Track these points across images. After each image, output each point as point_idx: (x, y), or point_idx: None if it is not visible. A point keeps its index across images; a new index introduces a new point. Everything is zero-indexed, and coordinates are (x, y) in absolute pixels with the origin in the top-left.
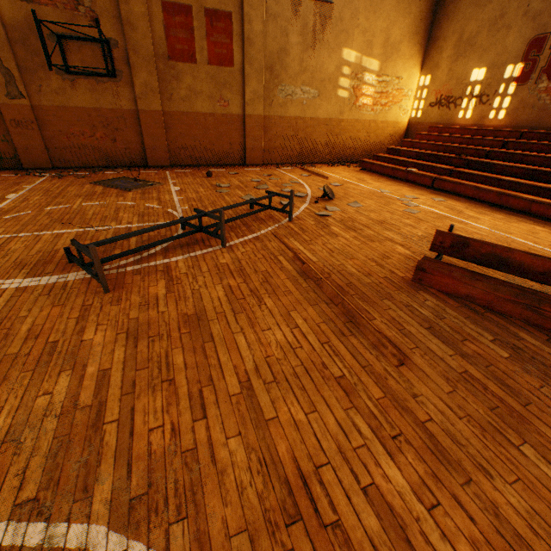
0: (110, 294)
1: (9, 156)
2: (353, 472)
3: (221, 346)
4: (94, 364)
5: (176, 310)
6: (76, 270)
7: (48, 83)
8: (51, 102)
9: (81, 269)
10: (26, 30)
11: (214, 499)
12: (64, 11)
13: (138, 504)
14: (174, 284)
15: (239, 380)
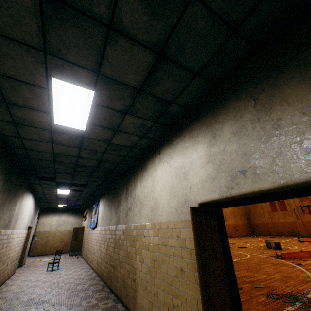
0: (301, 243)
1: (296, 232)
2: (310, 247)
3: (309, 245)
4: (295, 244)
5: (308, 244)
6: (298, 242)
7: (305, 215)
8: (306, 219)
9: (299, 242)
10: (300, 206)
11: (299, 246)
12: (307, 201)
13: (294, 245)
14: (310, 243)
15: (308, 245)
